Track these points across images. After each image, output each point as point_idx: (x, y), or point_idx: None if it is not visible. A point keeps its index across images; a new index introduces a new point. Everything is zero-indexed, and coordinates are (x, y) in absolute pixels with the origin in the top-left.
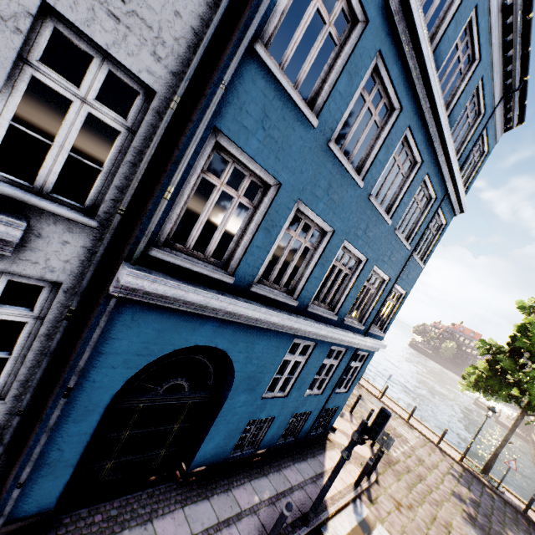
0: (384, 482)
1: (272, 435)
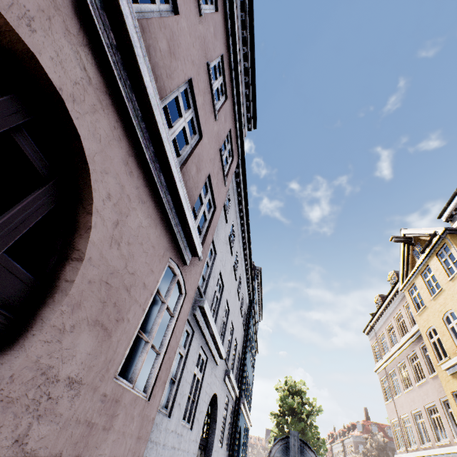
0: None
1: None
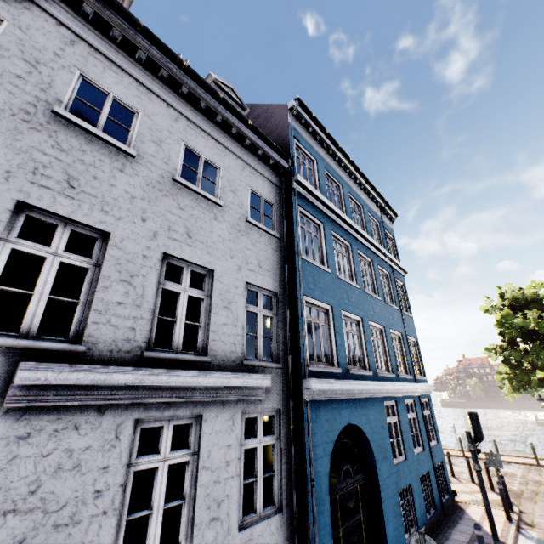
0: (527, 509)
1: (420, 507)
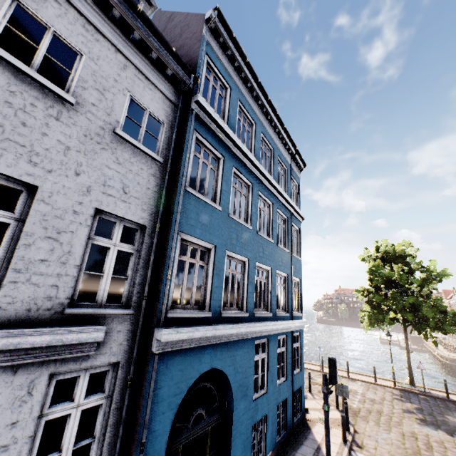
0: (360, 429)
1: (271, 434)
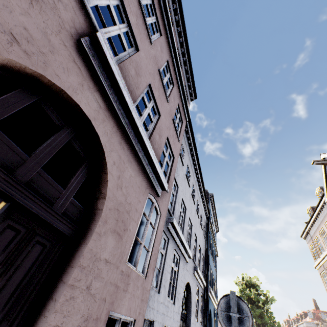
0: None
1: None
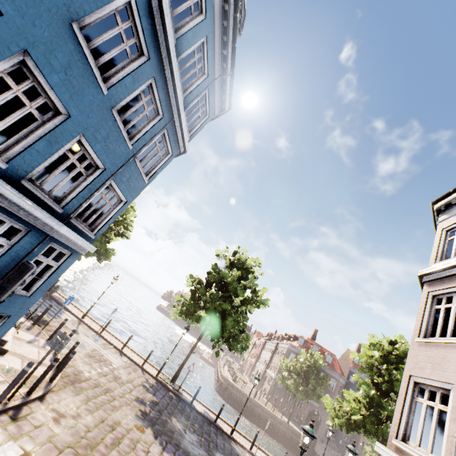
0: (53, 399)
1: None
